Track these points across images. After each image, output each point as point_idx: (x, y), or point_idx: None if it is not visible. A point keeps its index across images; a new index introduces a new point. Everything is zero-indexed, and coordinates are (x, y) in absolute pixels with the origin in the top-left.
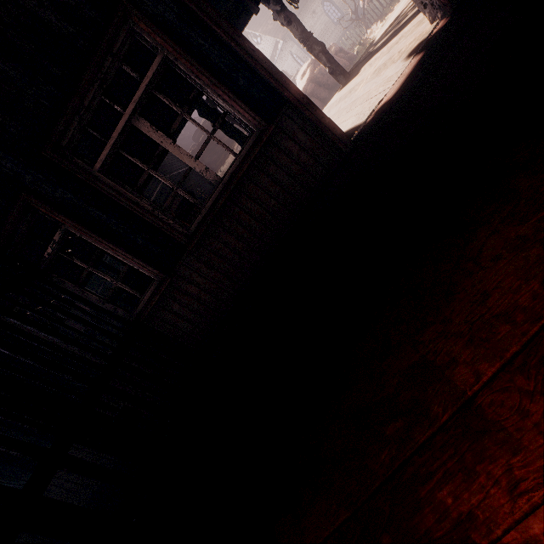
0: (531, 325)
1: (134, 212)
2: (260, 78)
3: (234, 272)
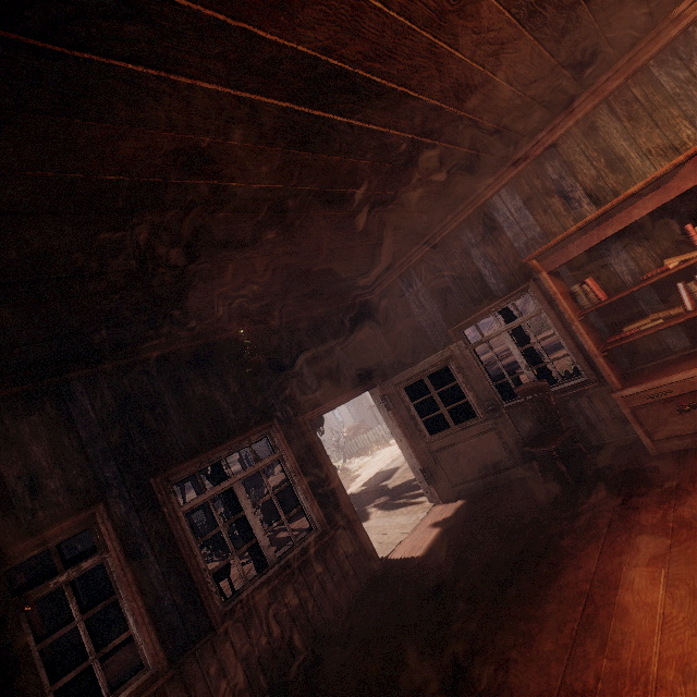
0: None
1: (184, 565)
2: (332, 493)
3: (243, 686)
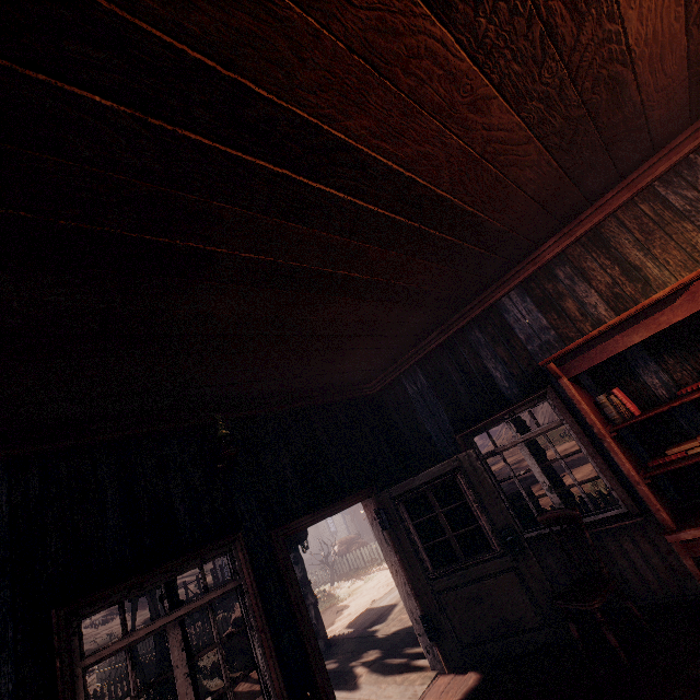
0: None
1: None
2: (301, 647)
3: None
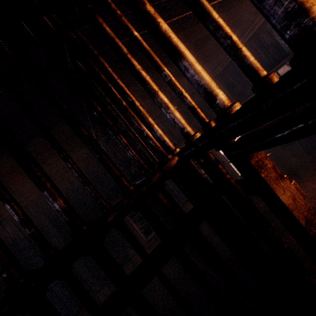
0: (315, 197)
1: None
2: (218, 157)
3: None
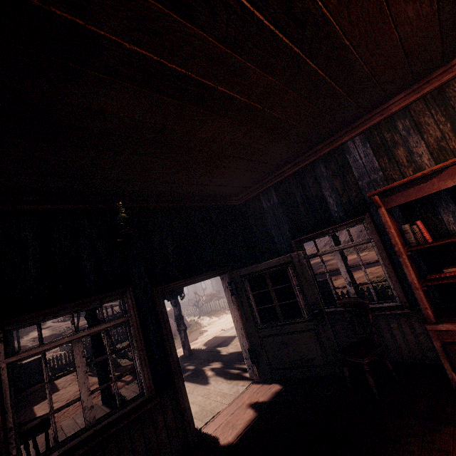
0: None
1: None
2: (167, 361)
3: None
